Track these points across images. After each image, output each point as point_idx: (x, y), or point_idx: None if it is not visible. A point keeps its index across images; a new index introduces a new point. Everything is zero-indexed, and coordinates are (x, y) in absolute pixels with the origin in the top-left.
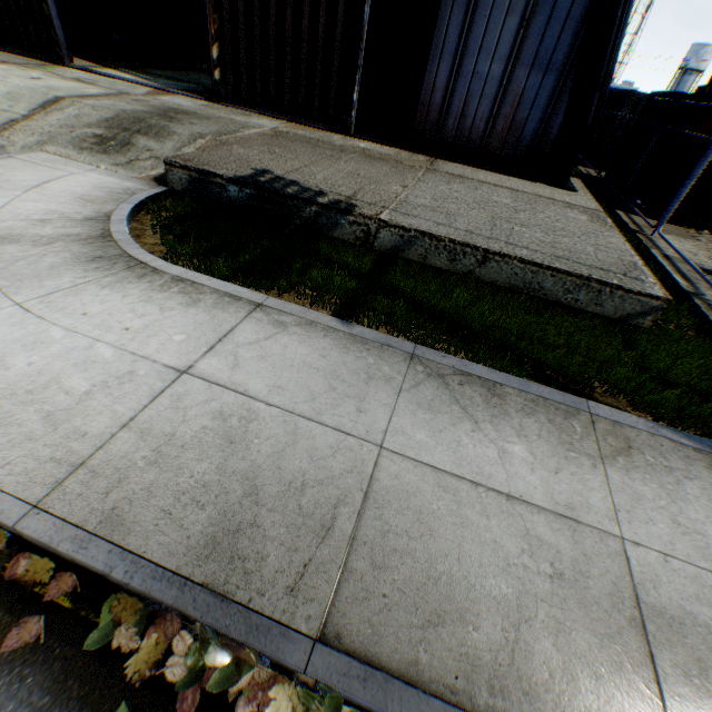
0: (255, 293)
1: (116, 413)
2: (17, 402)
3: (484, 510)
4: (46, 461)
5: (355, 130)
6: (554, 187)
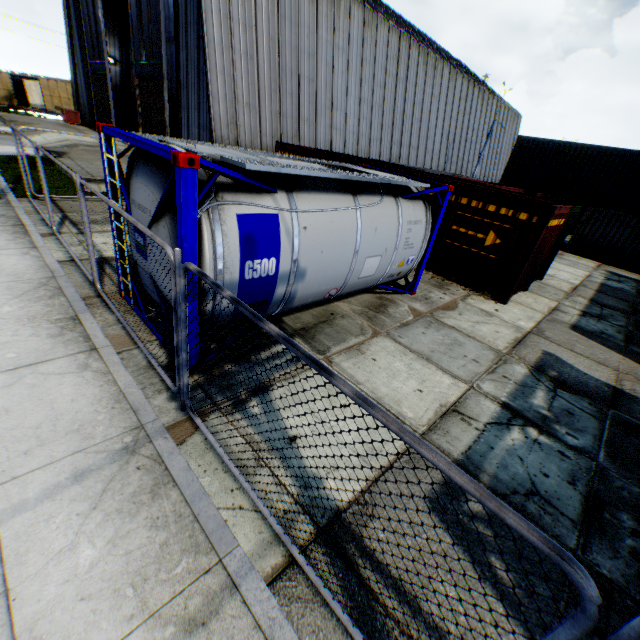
0: None
1: None
2: None
3: None
4: None
5: None
6: None
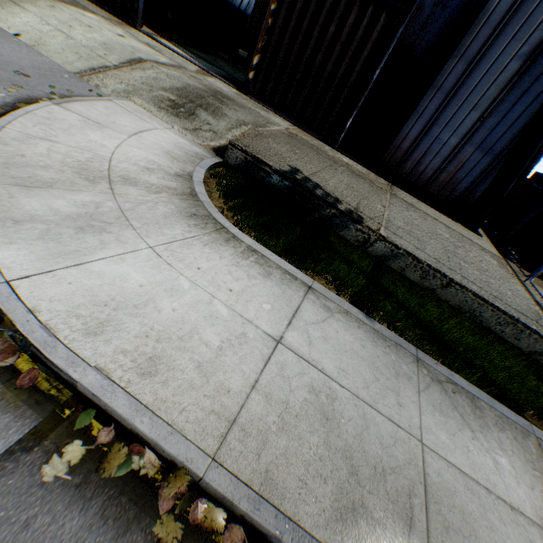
0: (304, 275)
1: (244, 372)
2: (173, 346)
3: (499, 515)
4: (208, 412)
5: (339, 146)
6: (467, 229)
